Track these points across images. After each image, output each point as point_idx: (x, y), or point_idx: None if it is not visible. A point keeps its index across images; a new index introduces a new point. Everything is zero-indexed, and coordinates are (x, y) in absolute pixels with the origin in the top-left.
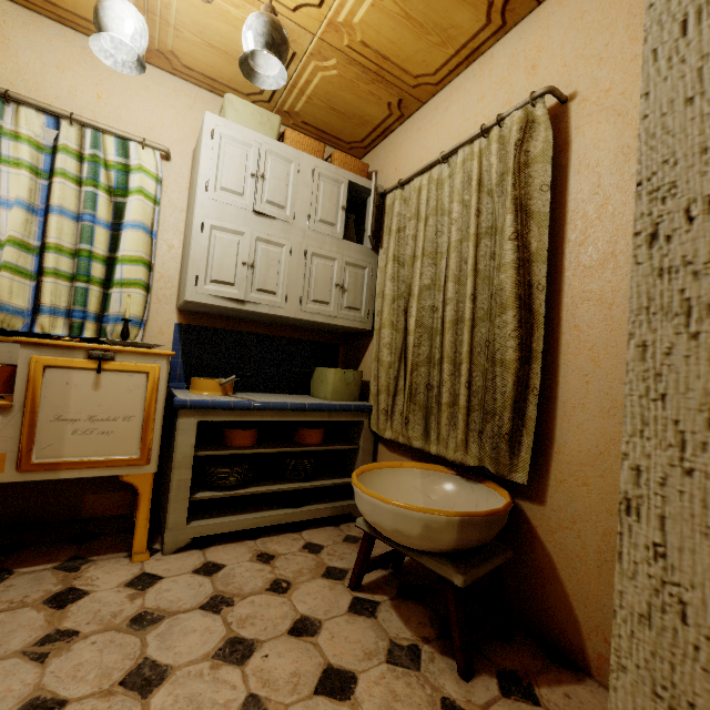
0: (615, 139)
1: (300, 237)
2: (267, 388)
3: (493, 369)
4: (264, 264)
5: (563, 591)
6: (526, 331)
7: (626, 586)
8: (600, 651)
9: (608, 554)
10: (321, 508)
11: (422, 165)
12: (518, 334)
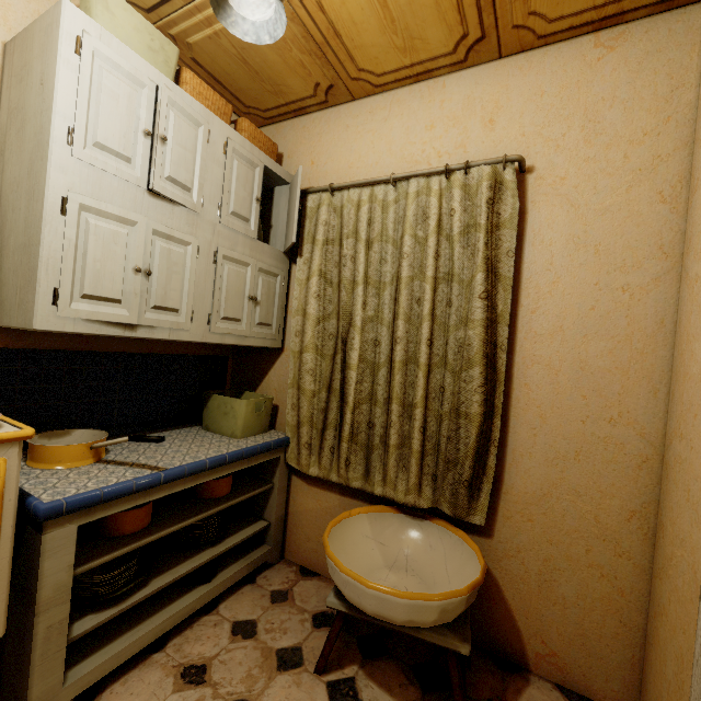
0: (567, 226)
1: (209, 234)
2: (141, 426)
3: (457, 421)
4: (164, 270)
5: (507, 609)
6: (491, 388)
7: None
8: (538, 651)
9: (547, 575)
10: (238, 571)
11: (351, 172)
12: (484, 390)
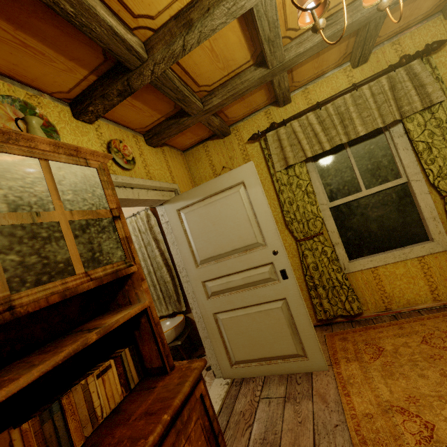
0: None
1: None
2: None
3: (166, 285)
4: None
5: None
6: (170, 271)
7: (196, 319)
8: None
9: None
10: None
11: None
12: (168, 273)
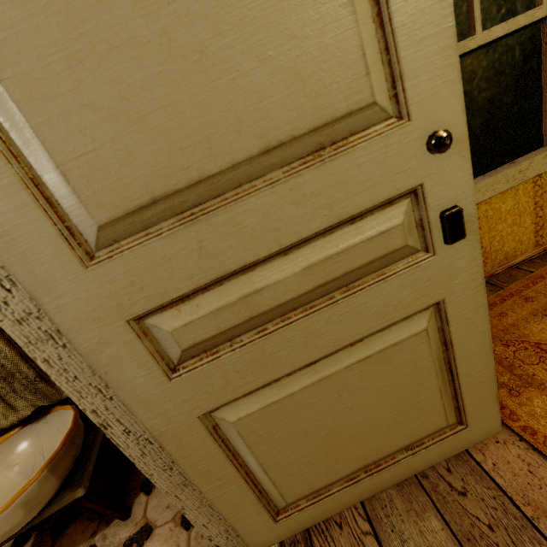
0: None
1: None
2: None
3: None
4: None
5: None
6: None
7: (129, 452)
8: None
9: None
10: None
11: None
12: None
